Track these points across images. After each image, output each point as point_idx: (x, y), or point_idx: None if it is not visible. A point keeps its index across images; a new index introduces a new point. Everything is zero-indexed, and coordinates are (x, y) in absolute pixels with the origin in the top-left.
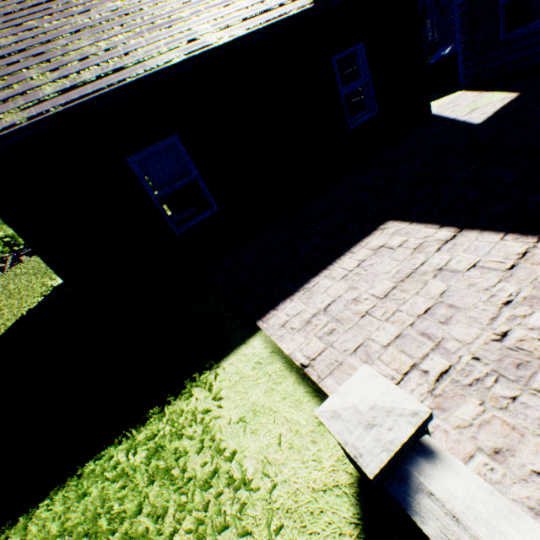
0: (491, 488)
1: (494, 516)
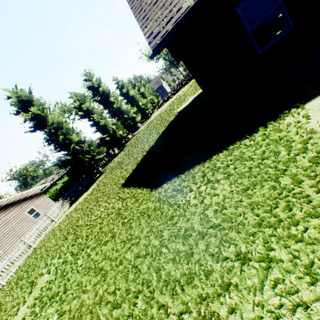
0: None
1: None
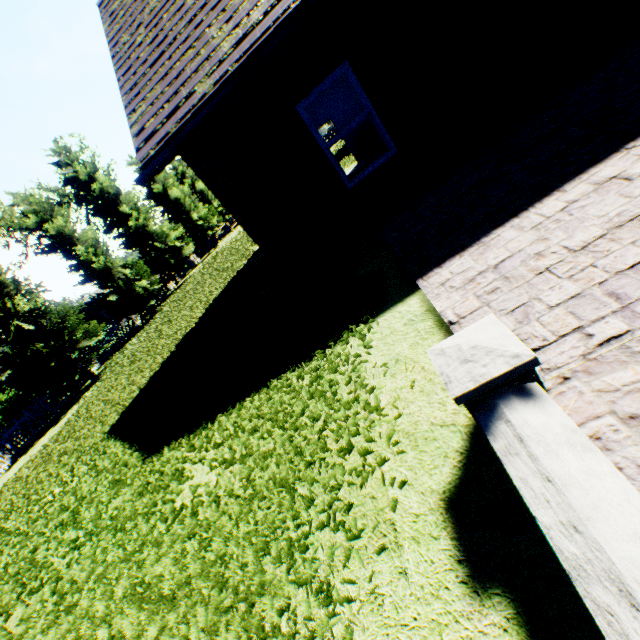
0: (576, 429)
1: (558, 444)
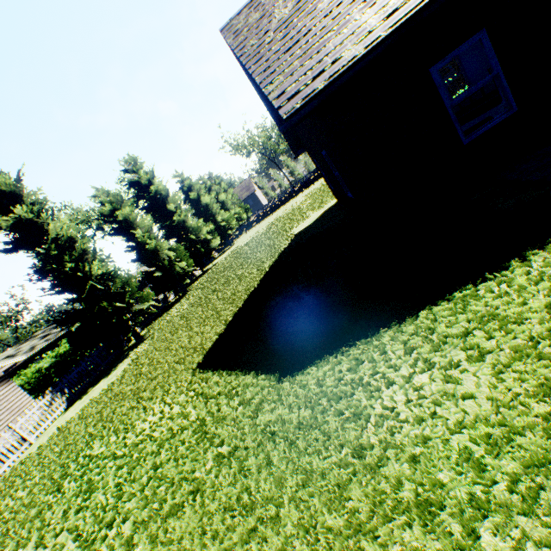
0: None
1: None
